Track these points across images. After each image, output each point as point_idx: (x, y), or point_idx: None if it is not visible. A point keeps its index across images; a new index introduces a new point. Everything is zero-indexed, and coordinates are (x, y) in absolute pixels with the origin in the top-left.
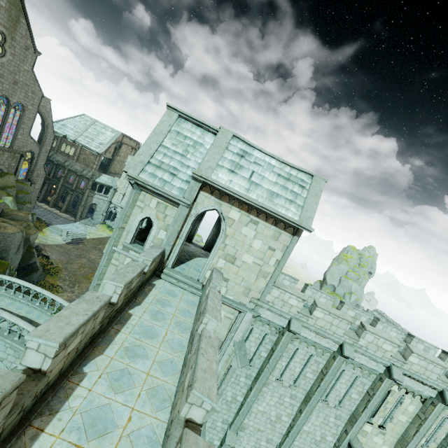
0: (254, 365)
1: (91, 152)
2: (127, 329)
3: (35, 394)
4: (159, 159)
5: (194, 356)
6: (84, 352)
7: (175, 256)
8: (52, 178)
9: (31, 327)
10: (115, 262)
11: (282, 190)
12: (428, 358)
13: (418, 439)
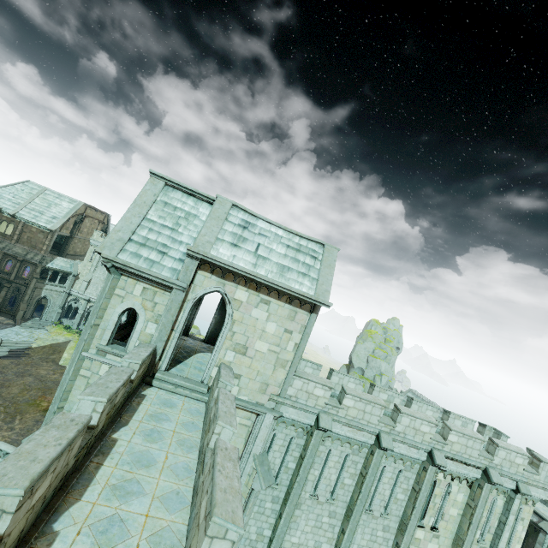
0: (281, 483)
1: (39, 229)
2: (112, 460)
3: None
4: (143, 236)
5: (208, 477)
6: (52, 502)
7: (170, 354)
8: None
9: None
10: (86, 373)
11: (293, 262)
12: (467, 434)
13: (472, 533)
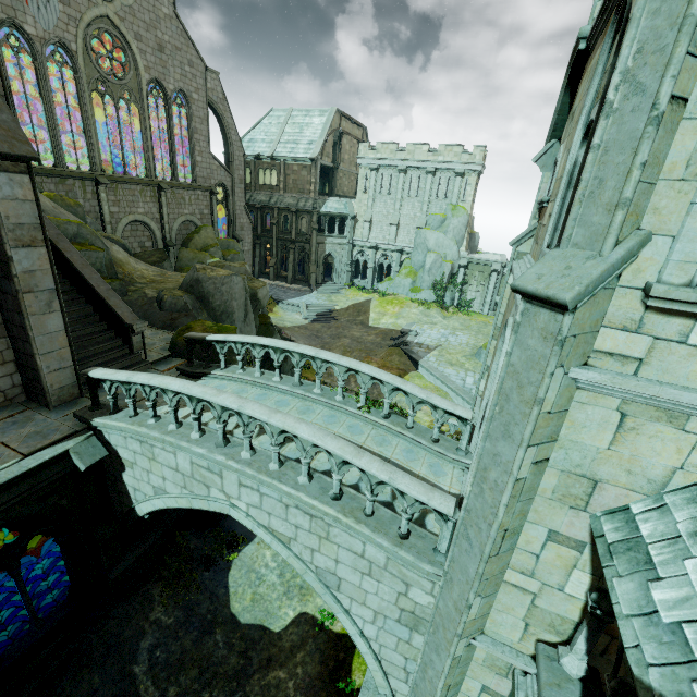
0: None
1: (300, 164)
2: None
3: None
4: None
5: None
6: None
7: None
8: (262, 234)
9: (334, 440)
10: None
11: None
12: None
13: None
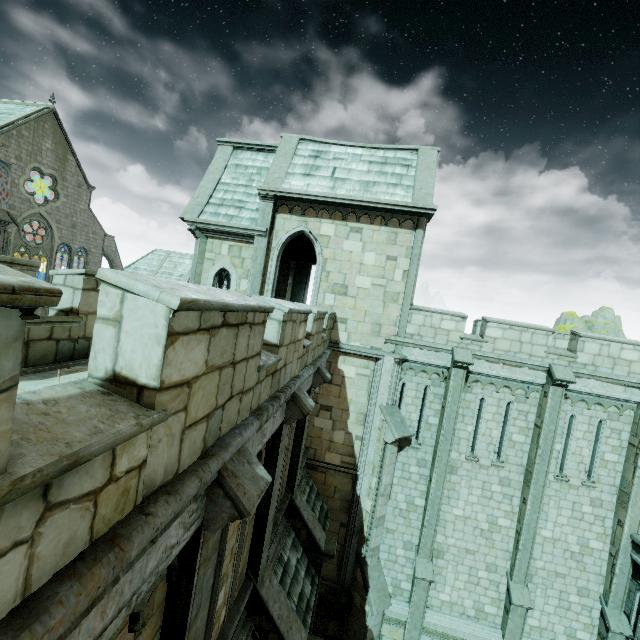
0: (424, 442)
1: None
2: None
3: (68, 332)
4: (220, 198)
5: None
6: None
7: None
8: None
9: None
10: None
11: (379, 176)
12: None
13: None
